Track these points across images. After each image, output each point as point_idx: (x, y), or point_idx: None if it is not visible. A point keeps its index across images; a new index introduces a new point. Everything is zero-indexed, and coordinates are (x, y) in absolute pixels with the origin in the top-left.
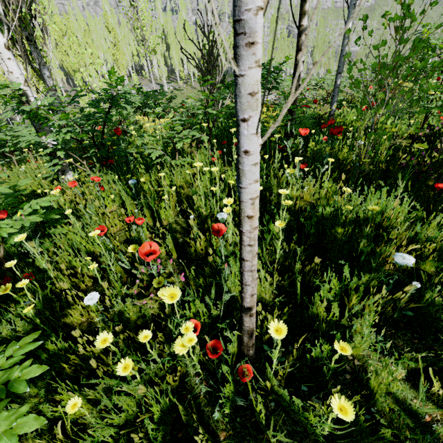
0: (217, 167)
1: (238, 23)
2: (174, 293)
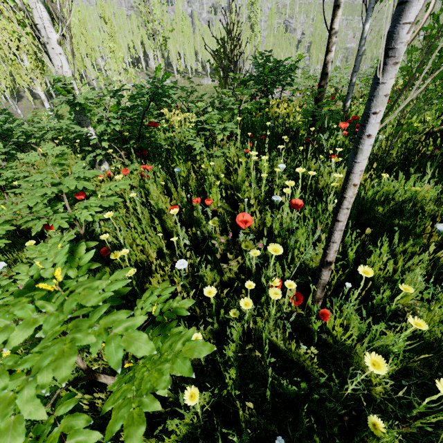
0: (266, 156)
1: (392, 50)
2: (276, 249)
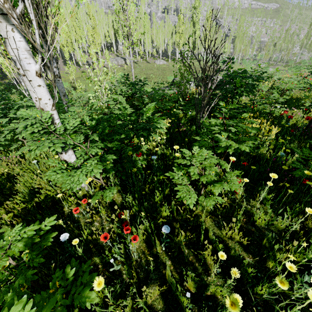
0: None
1: None
2: None
